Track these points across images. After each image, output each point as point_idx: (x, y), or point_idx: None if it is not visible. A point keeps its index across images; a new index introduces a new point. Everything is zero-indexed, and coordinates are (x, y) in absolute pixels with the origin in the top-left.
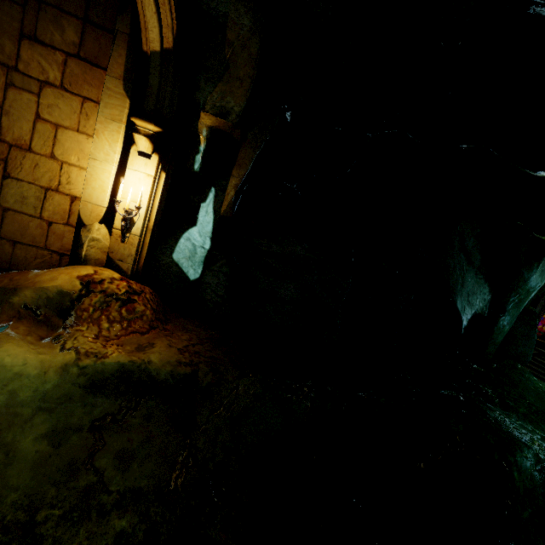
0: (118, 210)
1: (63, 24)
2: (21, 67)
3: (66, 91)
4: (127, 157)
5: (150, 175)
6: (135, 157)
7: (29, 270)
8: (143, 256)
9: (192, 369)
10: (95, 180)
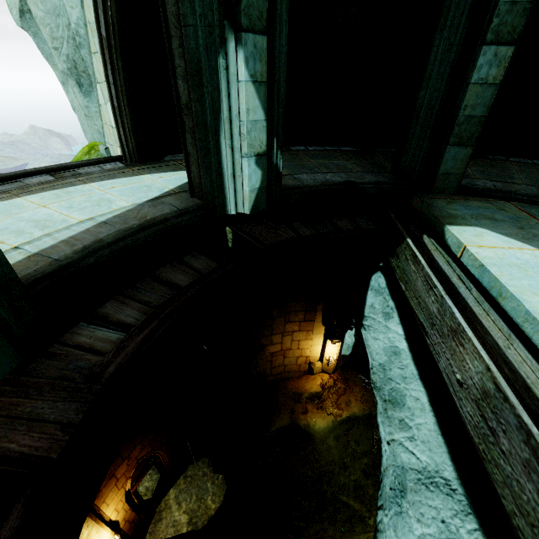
0: (327, 361)
1: (298, 314)
2: (286, 330)
3: (301, 331)
4: (325, 342)
5: (336, 346)
6: (329, 342)
7: (295, 378)
8: (334, 366)
9: (369, 410)
10: (314, 350)
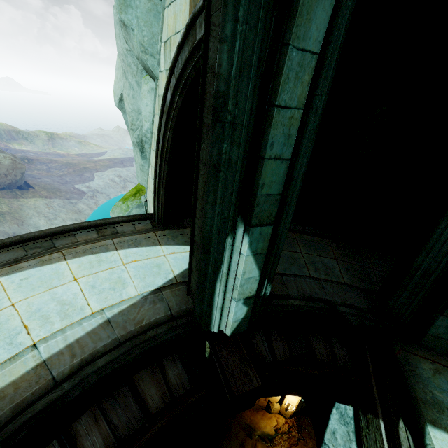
0: (285, 407)
1: None
2: None
3: None
4: None
5: (297, 397)
6: None
7: (252, 409)
8: (292, 412)
9: None
10: None
